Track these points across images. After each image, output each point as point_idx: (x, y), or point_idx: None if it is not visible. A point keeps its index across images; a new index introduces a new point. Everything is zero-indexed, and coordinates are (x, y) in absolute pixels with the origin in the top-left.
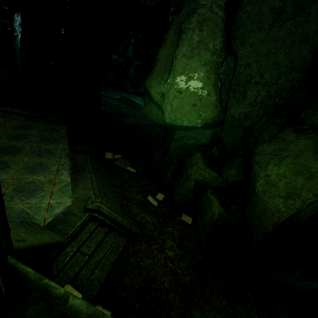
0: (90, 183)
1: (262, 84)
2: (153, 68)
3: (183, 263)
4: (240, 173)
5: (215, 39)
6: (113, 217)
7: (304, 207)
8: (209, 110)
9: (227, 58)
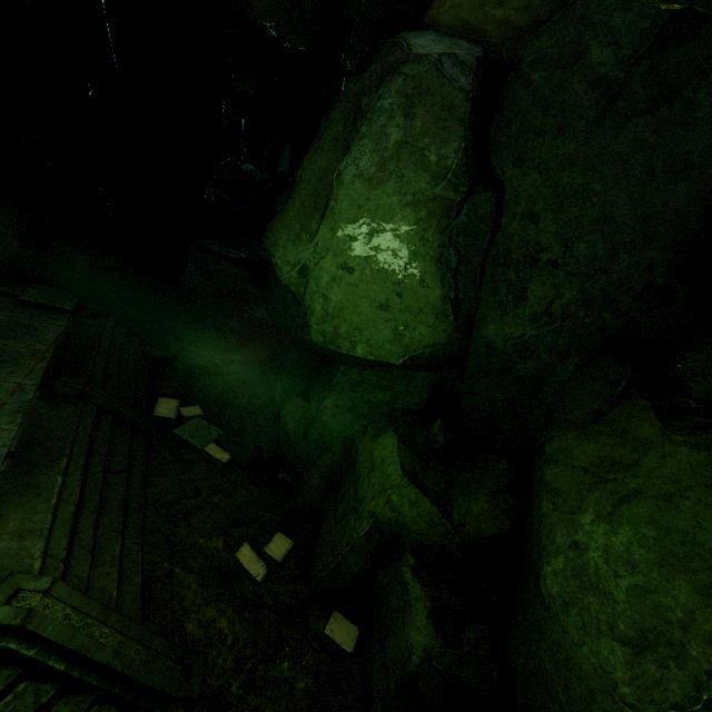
0: (50, 510)
1: (568, 269)
2: (288, 200)
3: None
4: (501, 513)
5: (446, 143)
6: (78, 648)
7: (699, 707)
8: (425, 324)
9: (476, 195)
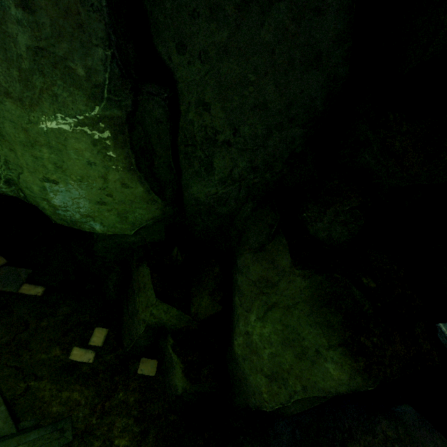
0: None
1: (239, 146)
2: None
3: (146, 445)
4: (216, 303)
5: (89, 49)
6: None
7: (290, 404)
8: (141, 208)
9: (144, 102)
